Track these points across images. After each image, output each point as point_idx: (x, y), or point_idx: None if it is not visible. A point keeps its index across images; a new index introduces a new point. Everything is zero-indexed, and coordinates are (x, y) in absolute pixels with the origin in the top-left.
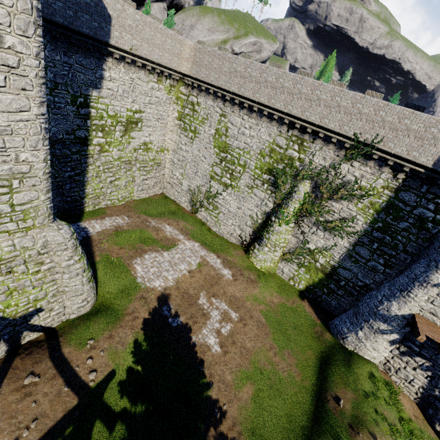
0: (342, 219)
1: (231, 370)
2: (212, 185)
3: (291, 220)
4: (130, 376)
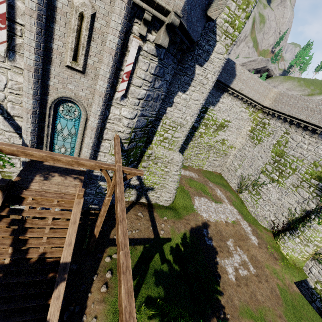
0: None
1: (239, 299)
2: (260, 177)
3: None
4: (176, 248)
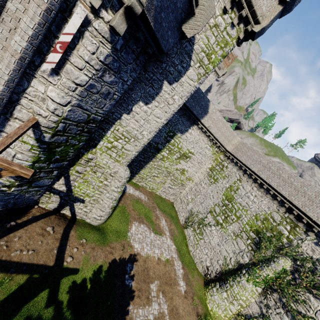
0: None
1: None
2: (207, 216)
3: (260, 283)
4: (81, 285)
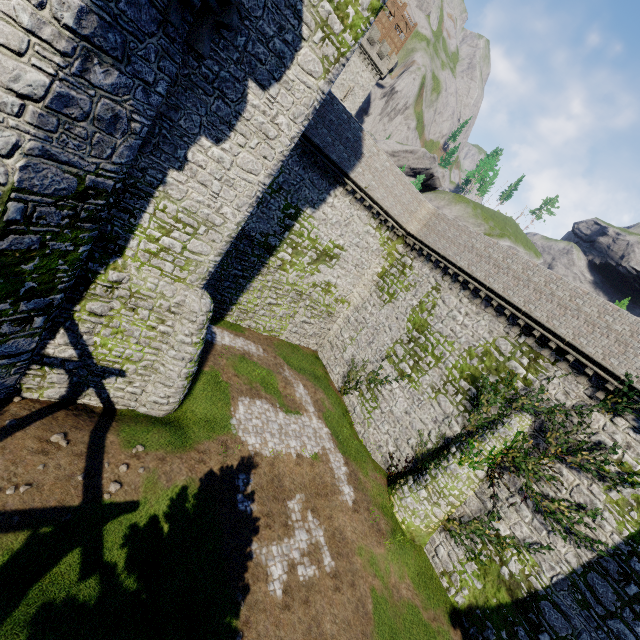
0: (573, 505)
1: None
2: (383, 366)
3: (481, 464)
4: (149, 528)
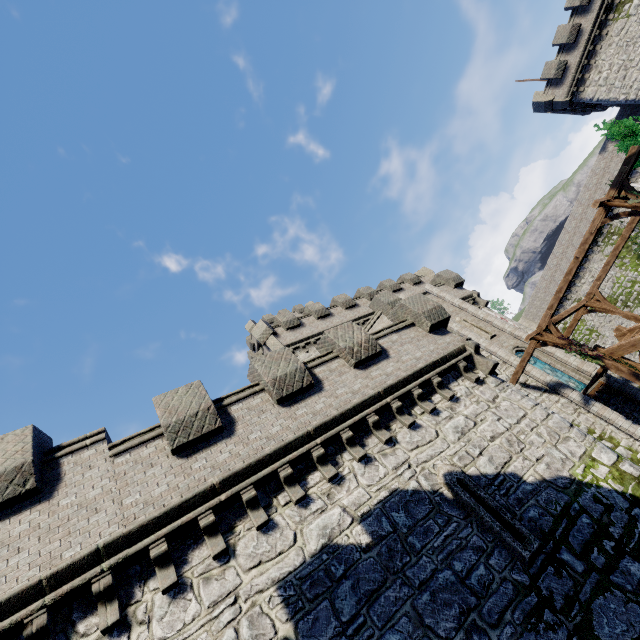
0: None
1: None
2: None
3: None
4: None
